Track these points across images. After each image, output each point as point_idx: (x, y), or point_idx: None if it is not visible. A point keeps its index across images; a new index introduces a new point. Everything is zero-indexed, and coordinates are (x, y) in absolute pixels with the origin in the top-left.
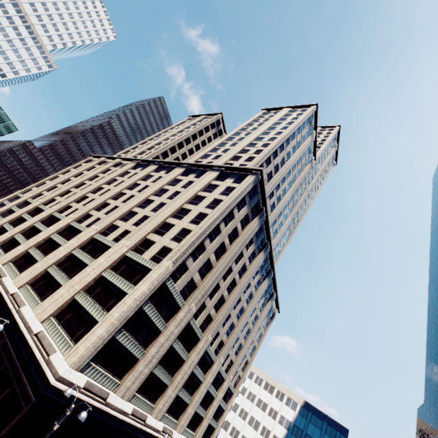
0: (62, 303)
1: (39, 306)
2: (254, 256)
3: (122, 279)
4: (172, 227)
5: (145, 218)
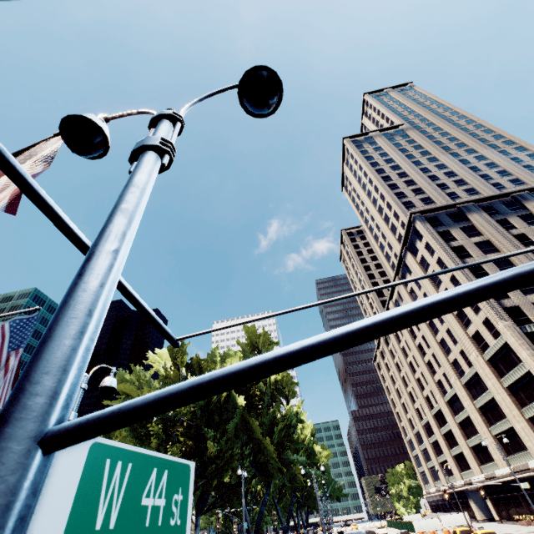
0: (530, 430)
1: (530, 452)
2: (531, 215)
3: (513, 370)
4: (462, 310)
5: (449, 332)
